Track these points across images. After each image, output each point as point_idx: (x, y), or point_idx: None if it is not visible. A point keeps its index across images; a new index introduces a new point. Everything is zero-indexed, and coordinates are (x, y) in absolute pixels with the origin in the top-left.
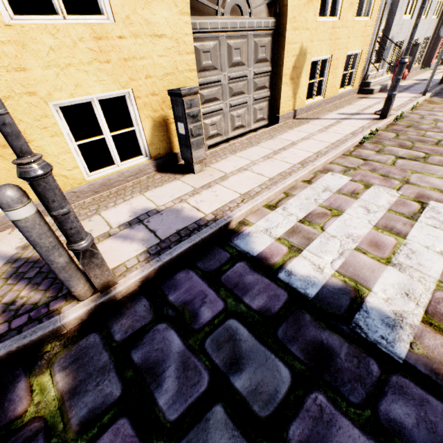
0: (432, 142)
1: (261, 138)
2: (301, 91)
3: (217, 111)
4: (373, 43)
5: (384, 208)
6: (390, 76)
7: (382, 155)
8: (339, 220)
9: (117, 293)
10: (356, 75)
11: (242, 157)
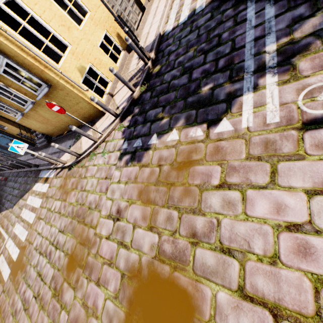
0: None
1: (145, 18)
2: None
3: None
4: None
5: None
6: None
7: None
8: (184, 6)
9: (152, 58)
10: None
11: (147, 26)
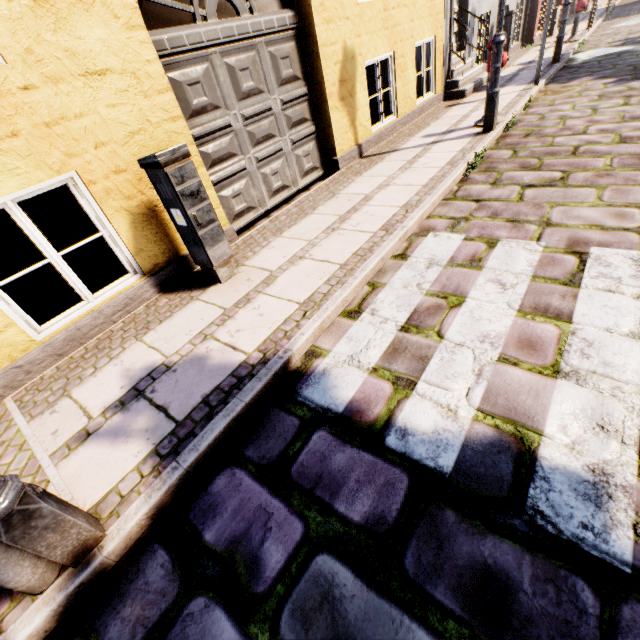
0: (567, 153)
1: (317, 199)
2: (361, 115)
3: (238, 174)
4: (449, 23)
5: (526, 275)
6: (483, 66)
7: (501, 188)
8: (462, 313)
9: (107, 557)
10: (436, 75)
11: (293, 237)
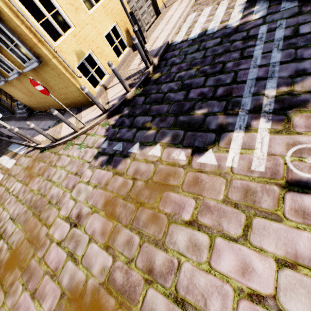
0: None
1: (158, 22)
2: None
3: None
4: None
5: (208, 12)
6: None
7: None
8: (197, 23)
9: (155, 64)
10: None
11: (157, 30)
